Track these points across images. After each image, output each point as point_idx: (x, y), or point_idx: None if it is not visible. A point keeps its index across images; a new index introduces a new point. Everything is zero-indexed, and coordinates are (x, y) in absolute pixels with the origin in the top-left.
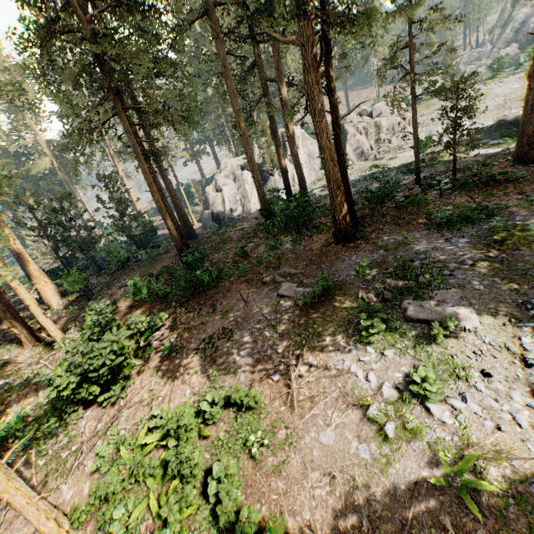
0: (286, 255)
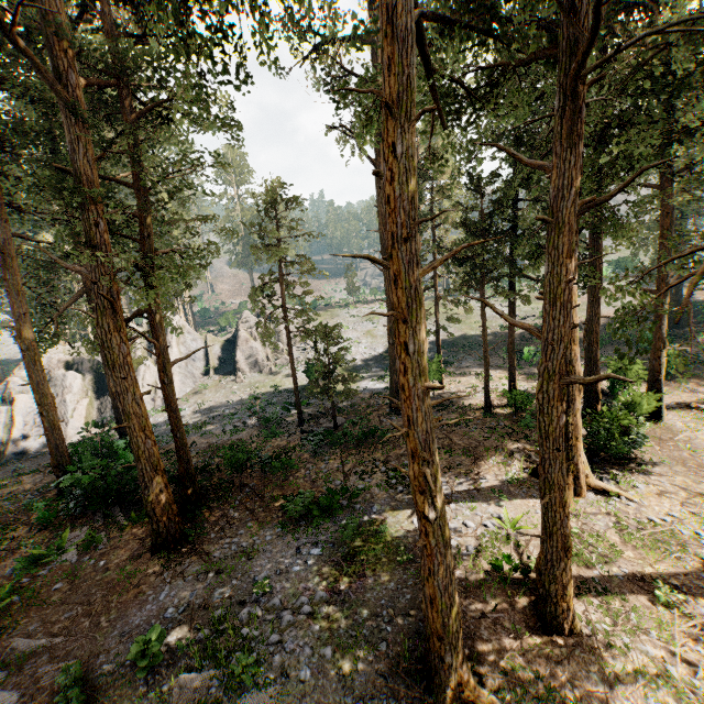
0: (53, 584)
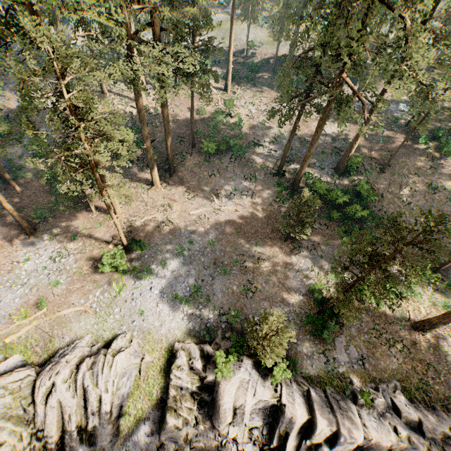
0: None
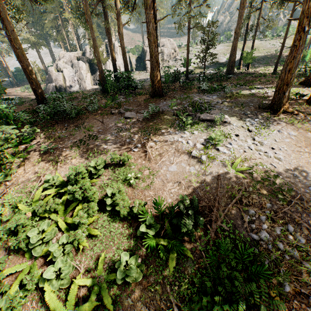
0: (122, 103)
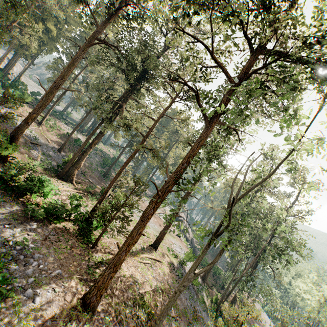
0: None
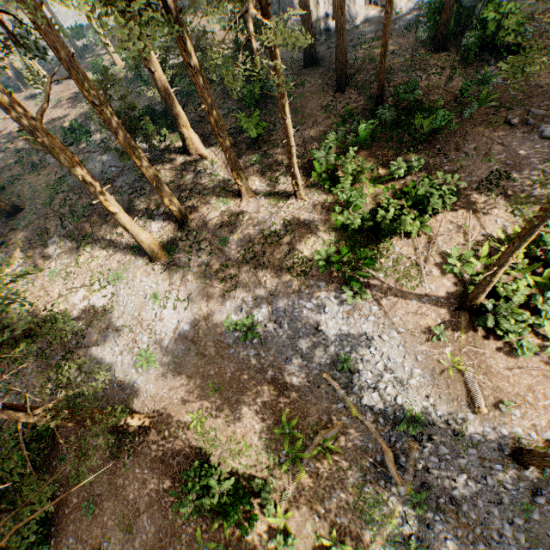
0: (508, 93)
